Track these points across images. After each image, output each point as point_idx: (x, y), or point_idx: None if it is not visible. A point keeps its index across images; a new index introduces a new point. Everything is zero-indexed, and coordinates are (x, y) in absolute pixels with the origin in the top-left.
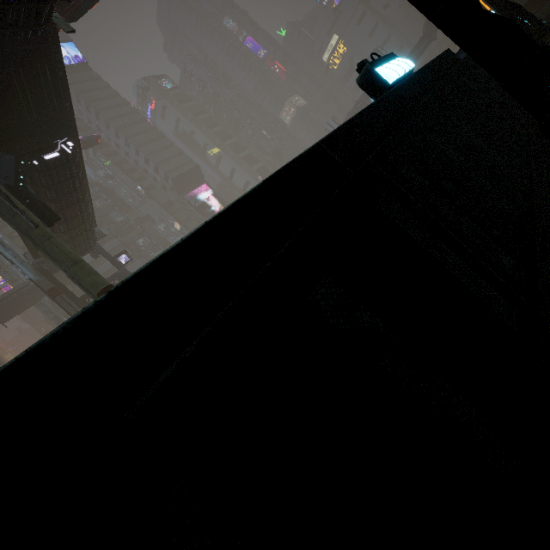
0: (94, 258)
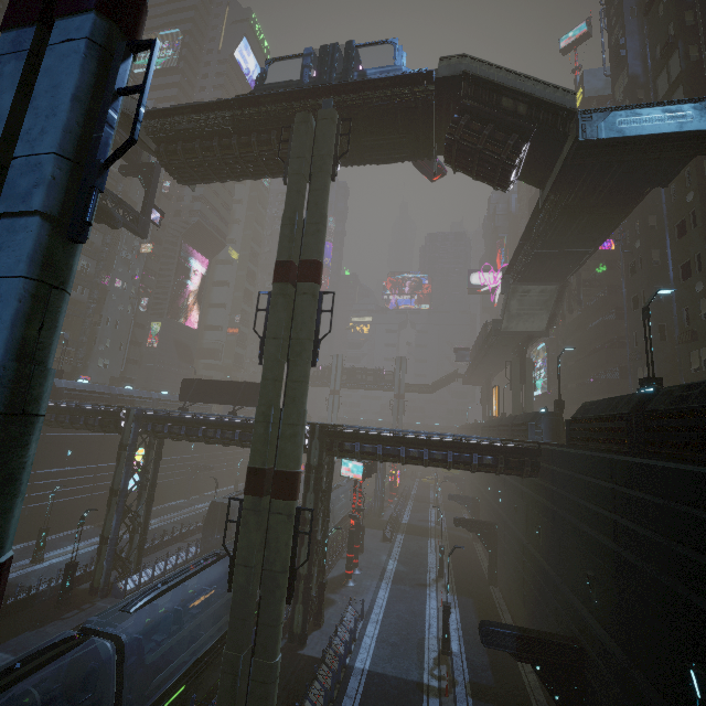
0: (122, 172)
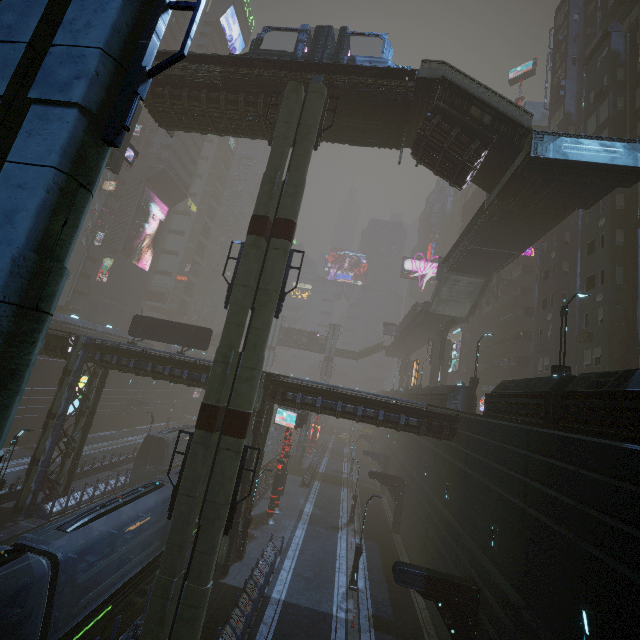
0: None
